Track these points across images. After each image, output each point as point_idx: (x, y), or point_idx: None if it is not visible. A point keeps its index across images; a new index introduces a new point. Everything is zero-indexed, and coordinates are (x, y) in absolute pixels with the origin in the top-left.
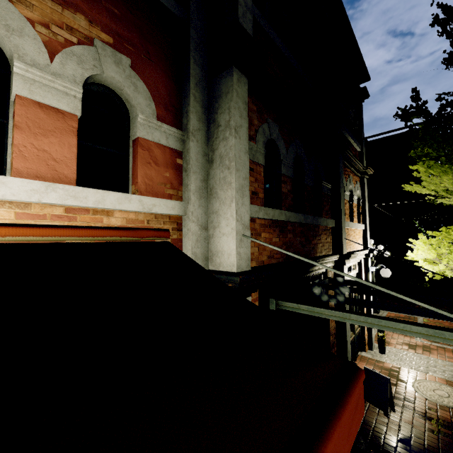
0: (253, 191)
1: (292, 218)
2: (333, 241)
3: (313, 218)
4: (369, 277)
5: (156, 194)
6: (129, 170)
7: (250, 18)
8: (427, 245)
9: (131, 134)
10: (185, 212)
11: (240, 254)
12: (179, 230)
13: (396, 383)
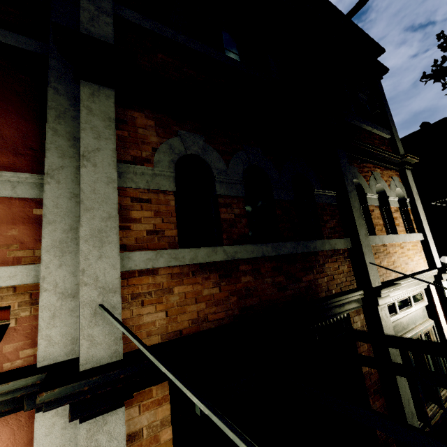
0: (149, 230)
1: (243, 253)
2: (353, 269)
3: (295, 244)
4: None
5: None
6: None
7: (108, 21)
8: None
9: None
10: (37, 278)
11: (92, 338)
12: (34, 303)
13: None
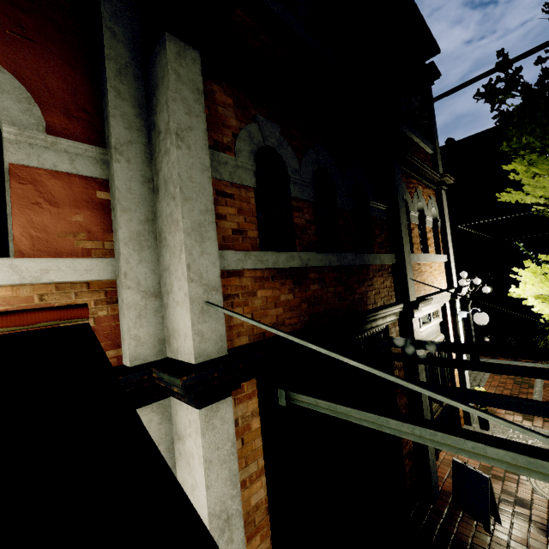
0: (234, 229)
1: (314, 261)
2: (394, 285)
3: (354, 256)
4: (458, 326)
5: (55, 251)
6: (7, 218)
7: None
8: (538, 275)
9: (4, 160)
10: (115, 274)
11: (202, 333)
12: (111, 302)
13: (503, 475)
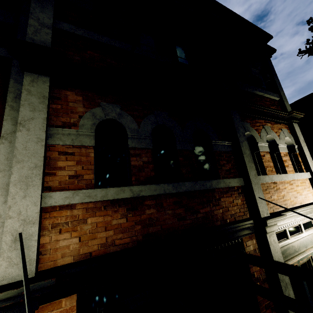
0: (71, 175)
1: (147, 191)
2: (246, 202)
3: (193, 183)
4: None
5: None
6: None
7: (47, 31)
8: None
9: None
10: None
11: (10, 259)
12: None
13: None
